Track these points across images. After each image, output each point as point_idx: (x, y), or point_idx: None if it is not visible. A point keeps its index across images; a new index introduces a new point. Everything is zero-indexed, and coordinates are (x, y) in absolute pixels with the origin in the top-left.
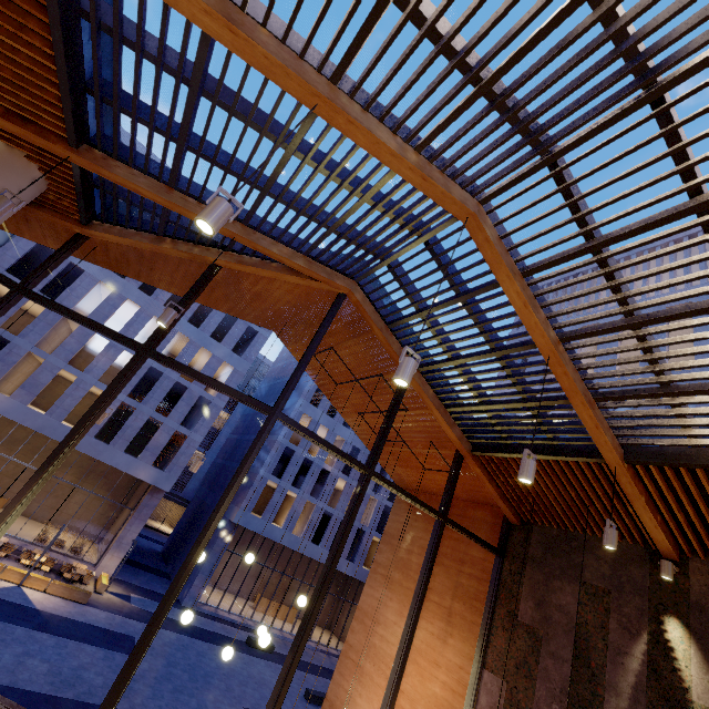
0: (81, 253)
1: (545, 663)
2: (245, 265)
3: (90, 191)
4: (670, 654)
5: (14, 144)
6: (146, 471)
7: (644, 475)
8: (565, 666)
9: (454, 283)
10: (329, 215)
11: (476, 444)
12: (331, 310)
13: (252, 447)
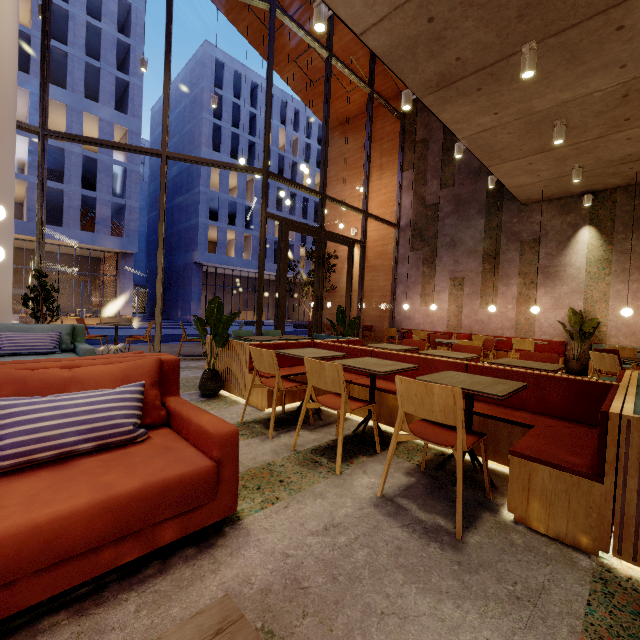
0: None
1: (431, 148)
2: None
3: None
4: None
5: None
6: (109, 241)
7: None
8: (440, 142)
9: None
10: None
11: None
12: None
13: (270, 27)
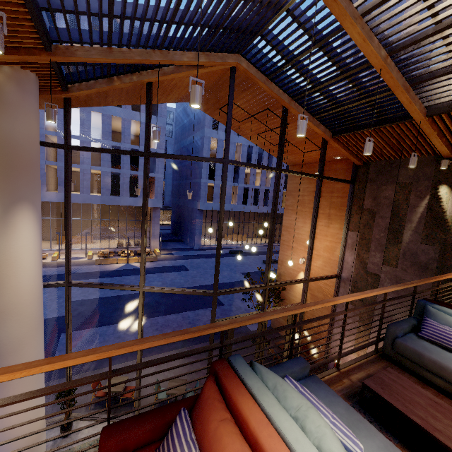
0: (63, 105)
1: (377, 221)
2: (167, 75)
3: (60, 69)
4: (439, 201)
5: (13, 64)
6: None
7: (437, 121)
8: (387, 219)
9: (311, 34)
10: (216, 20)
11: (334, 131)
12: (231, 84)
13: (222, 182)
